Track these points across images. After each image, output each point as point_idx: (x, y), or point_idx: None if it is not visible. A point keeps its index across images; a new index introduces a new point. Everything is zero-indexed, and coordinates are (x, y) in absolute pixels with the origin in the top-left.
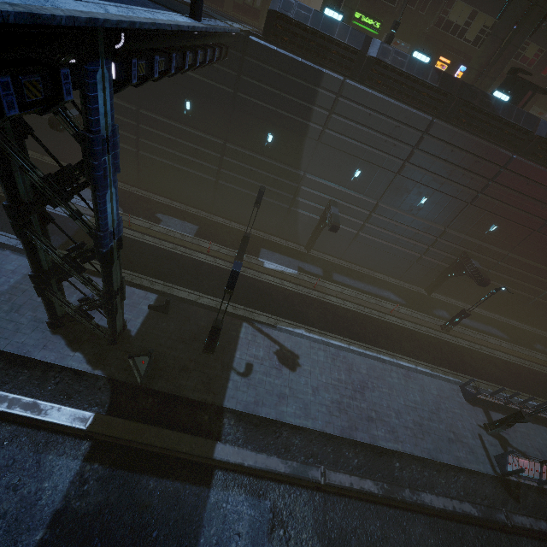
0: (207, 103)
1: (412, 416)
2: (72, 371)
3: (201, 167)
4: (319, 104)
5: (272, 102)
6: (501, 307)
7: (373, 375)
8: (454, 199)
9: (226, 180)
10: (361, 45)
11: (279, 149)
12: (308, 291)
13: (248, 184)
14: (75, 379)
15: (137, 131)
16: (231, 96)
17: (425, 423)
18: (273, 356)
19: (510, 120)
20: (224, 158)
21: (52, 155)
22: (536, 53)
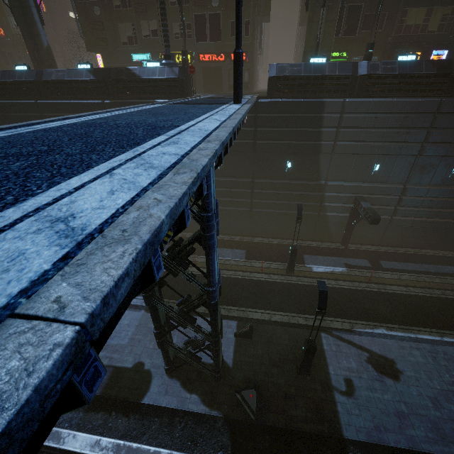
0: (234, 156)
1: None
2: (192, 414)
3: (237, 203)
4: (326, 126)
5: (285, 138)
6: None
7: None
8: None
9: (259, 207)
10: (350, 71)
11: (299, 170)
12: (365, 286)
13: (277, 205)
14: (197, 423)
15: None
16: (251, 145)
17: None
18: (367, 366)
19: None
20: (254, 191)
21: None
22: None
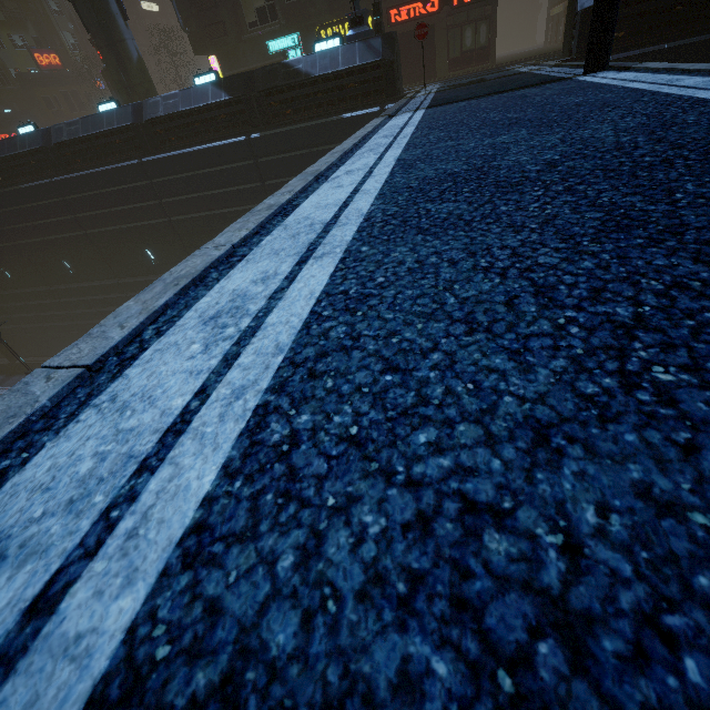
0: None
1: None
2: None
3: None
4: None
5: None
6: None
7: None
8: None
9: None
10: None
11: None
12: None
13: None
14: None
15: None
16: None
17: None
18: None
19: None
20: None
21: None
22: None
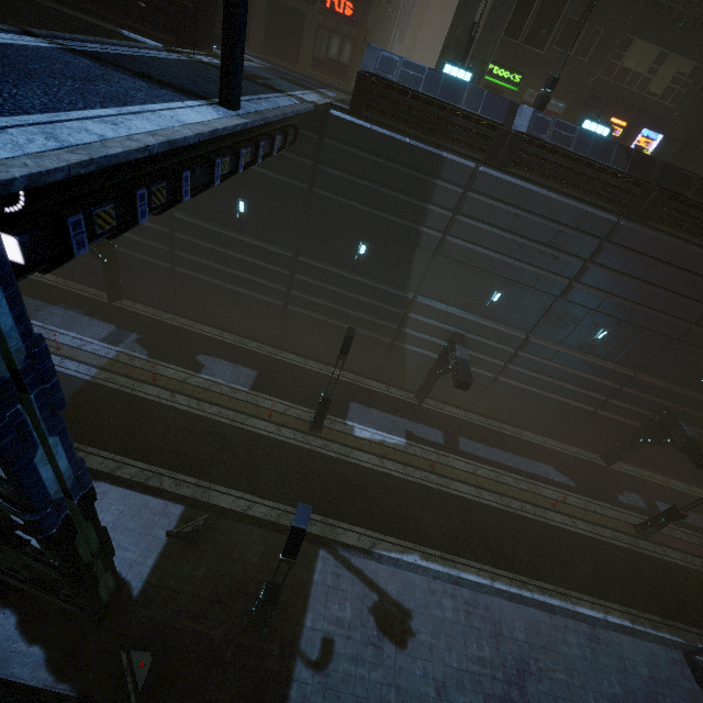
0: (269, 203)
1: None
2: (18, 686)
3: (262, 287)
4: (437, 202)
5: (365, 200)
6: None
7: (536, 643)
8: (650, 332)
9: (299, 305)
10: (502, 116)
11: (377, 263)
12: (422, 477)
13: (330, 310)
14: (24, 700)
15: (170, 241)
16: (303, 193)
17: None
18: (367, 618)
19: None
20: (295, 276)
21: None
22: None
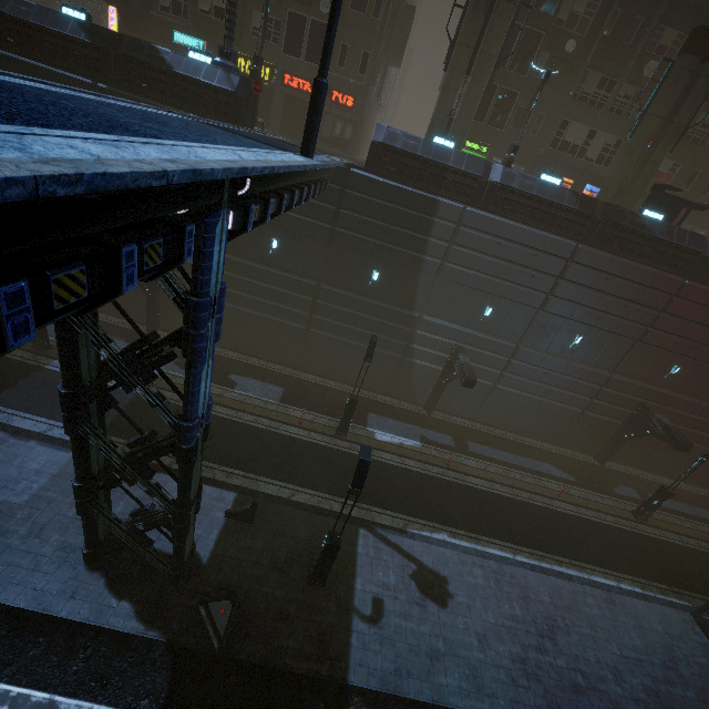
0: (298, 241)
1: (639, 677)
2: (113, 634)
3: (288, 313)
4: (435, 235)
5: (378, 235)
6: (705, 476)
7: (560, 604)
8: (617, 336)
9: (320, 328)
10: (481, 171)
11: (388, 287)
12: (440, 472)
13: (348, 331)
14: (116, 649)
15: None
16: (328, 231)
17: (662, 689)
18: (409, 583)
19: (672, 241)
20: (317, 302)
21: (132, 322)
22: (671, 168)
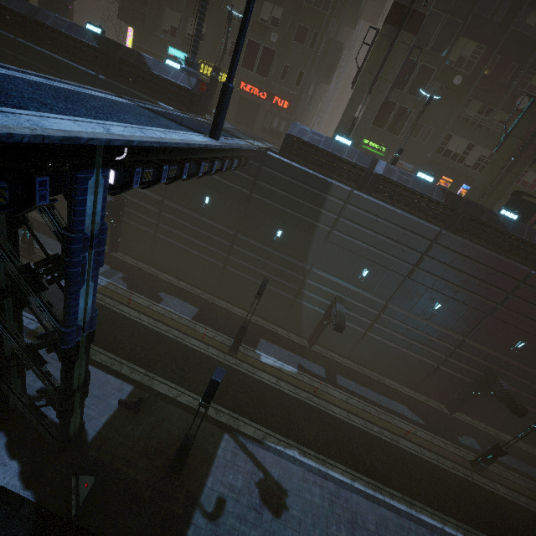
0: (224, 200)
1: None
2: None
3: (211, 252)
4: (327, 208)
5: (283, 203)
6: None
7: (384, 535)
8: (470, 308)
9: (234, 267)
10: (367, 164)
11: (288, 243)
12: (306, 397)
13: (254, 272)
14: None
15: (158, 217)
16: (246, 195)
17: None
18: (253, 489)
19: (523, 237)
20: (234, 247)
21: (41, 244)
22: (535, 179)
